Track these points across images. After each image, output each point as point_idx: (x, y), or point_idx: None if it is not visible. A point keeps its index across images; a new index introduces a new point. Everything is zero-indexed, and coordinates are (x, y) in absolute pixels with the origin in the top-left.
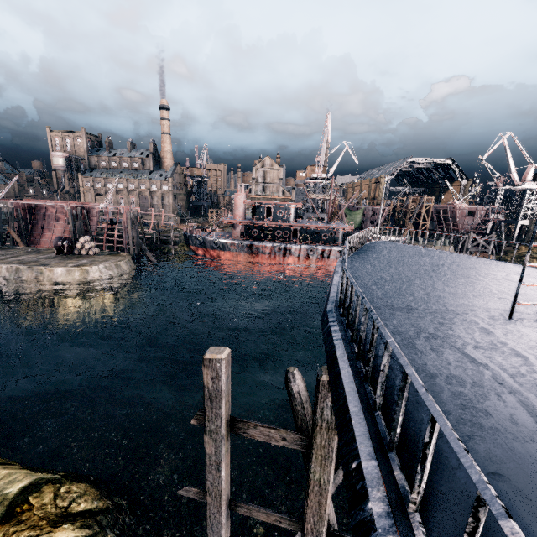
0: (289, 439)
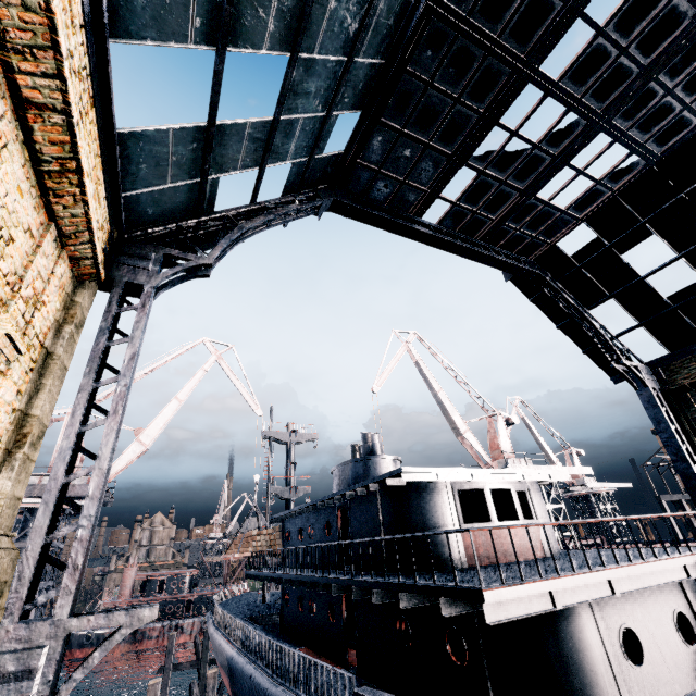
0: (194, 664)
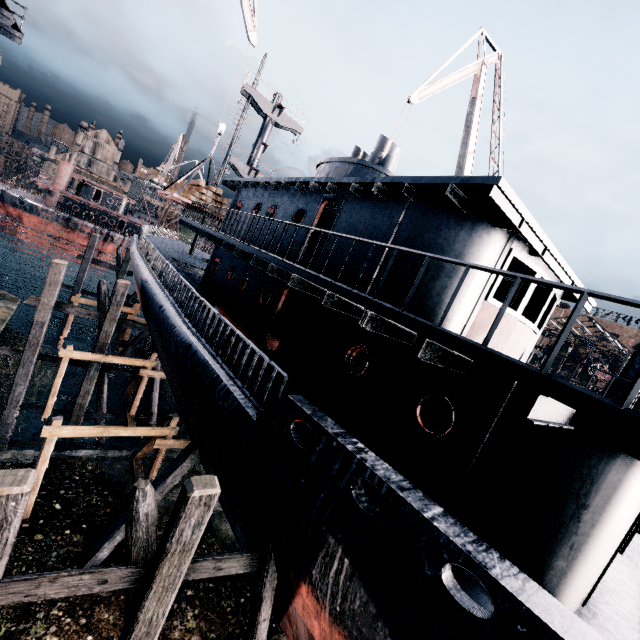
0: (113, 268)
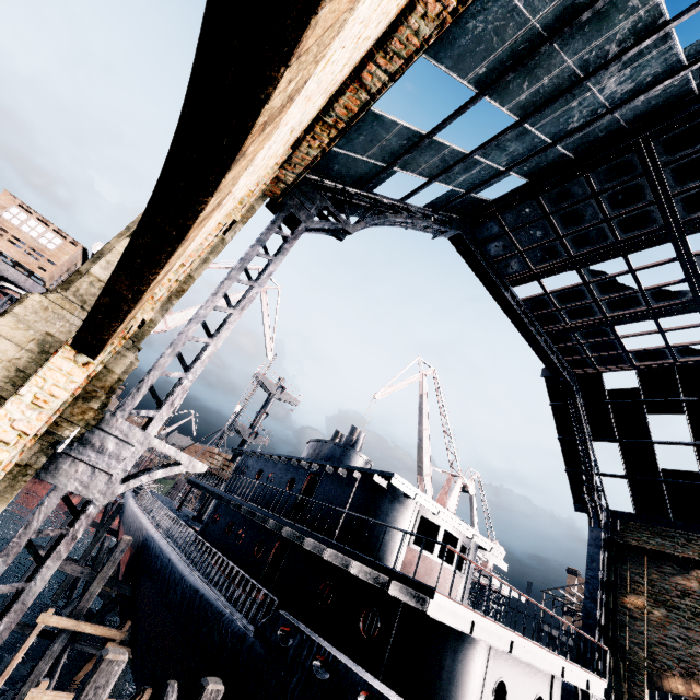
0: (96, 524)
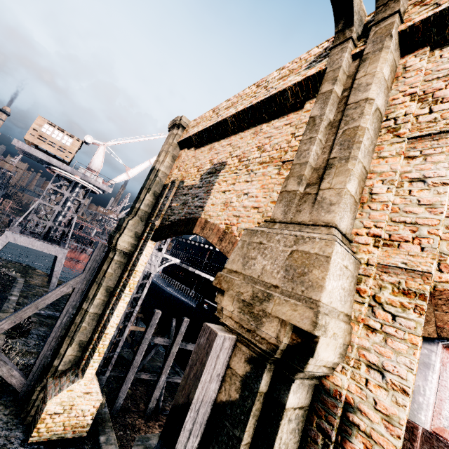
0: None
